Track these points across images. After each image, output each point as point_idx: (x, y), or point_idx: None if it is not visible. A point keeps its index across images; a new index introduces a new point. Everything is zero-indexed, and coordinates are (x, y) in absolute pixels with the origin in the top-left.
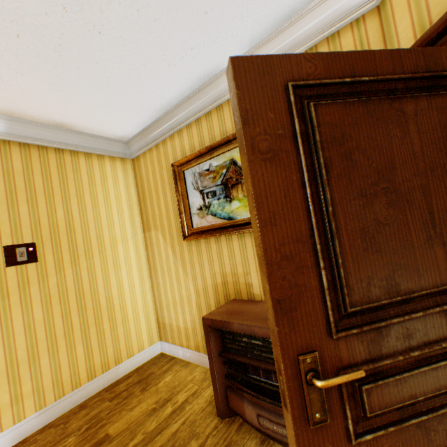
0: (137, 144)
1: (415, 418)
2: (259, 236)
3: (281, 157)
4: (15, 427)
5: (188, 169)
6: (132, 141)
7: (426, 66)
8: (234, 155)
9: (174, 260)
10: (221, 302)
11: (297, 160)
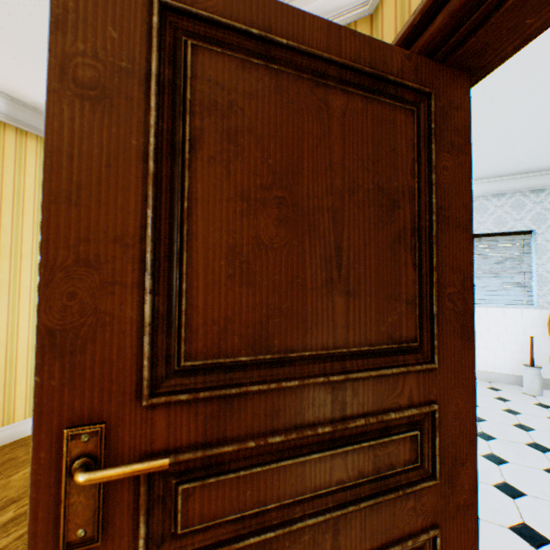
0: None
1: (257, 535)
2: (42, 217)
3: (118, 104)
4: None
5: None
6: None
7: (372, 61)
8: None
9: None
10: None
11: (146, 117)
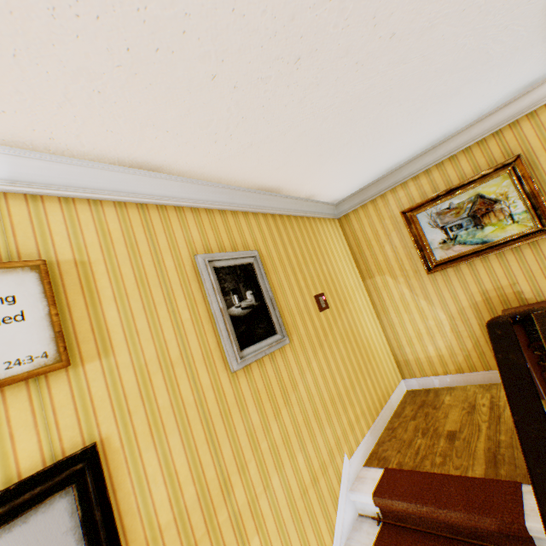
0: (347, 203)
1: None
2: None
3: None
4: (363, 441)
5: (421, 212)
6: (343, 202)
7: None
8: (479, 191)
9: (413, 296)
10: (484, 318)
11: None
